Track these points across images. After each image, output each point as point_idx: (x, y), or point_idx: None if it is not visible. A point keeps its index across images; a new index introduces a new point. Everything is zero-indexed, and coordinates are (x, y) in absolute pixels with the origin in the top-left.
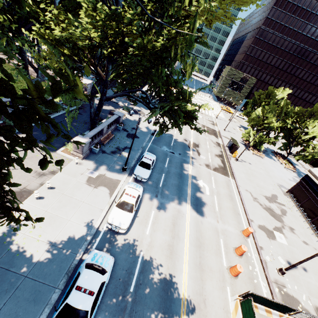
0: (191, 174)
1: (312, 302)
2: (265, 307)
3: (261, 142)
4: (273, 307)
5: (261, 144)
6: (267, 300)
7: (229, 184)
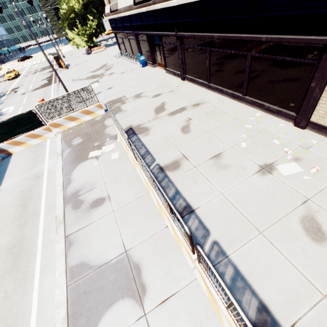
0: None
1: (105, 102)
2: (23, 135)
3: (91, 36)
4: (25, 128)
5: (93, 38)
6: (1, 127)
7: (48, 89)
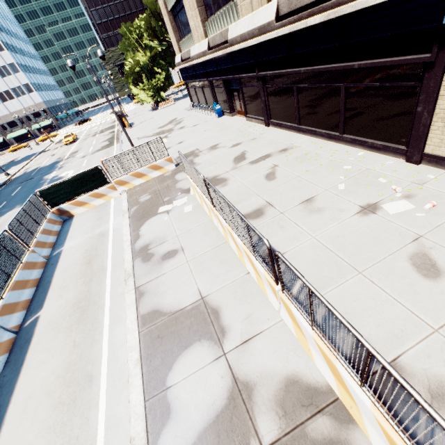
0: (53, 177)
1: (175, 157)
2: (87, 195)
3: (159, 90)
4: (89, 187)
5: (160, 92)
6: (66, 185)
7: (110, 150)
